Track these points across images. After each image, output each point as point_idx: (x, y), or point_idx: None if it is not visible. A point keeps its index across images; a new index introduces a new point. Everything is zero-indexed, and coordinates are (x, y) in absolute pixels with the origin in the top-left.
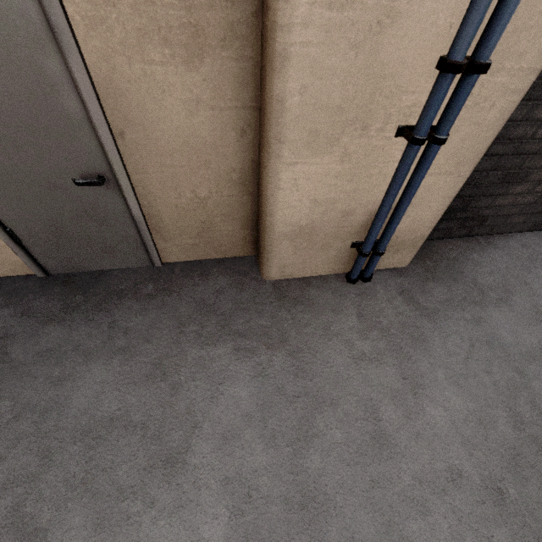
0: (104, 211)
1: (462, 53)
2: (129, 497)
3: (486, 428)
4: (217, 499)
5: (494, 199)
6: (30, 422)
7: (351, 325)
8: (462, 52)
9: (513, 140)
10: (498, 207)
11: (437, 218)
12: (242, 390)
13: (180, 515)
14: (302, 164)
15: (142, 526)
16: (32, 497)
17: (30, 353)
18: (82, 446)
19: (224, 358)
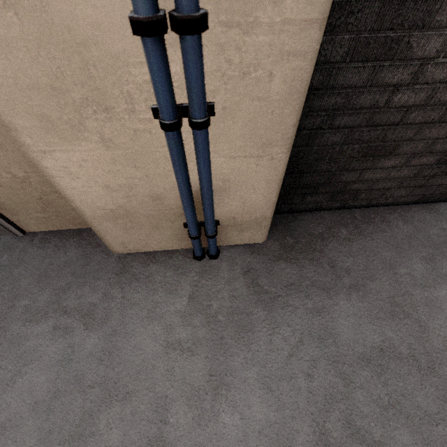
0: None
1: (142, 4)
2: None
3: (281, 445)
4: None
5: (362, 173)
6: None
7: (178, 308)
8: (140, 1)
9: (362, 109)
10: (369, 180)
11: (272, 200)
12: (42, 375)
13: None
14: (60, 152)
15: None
16: None
17: None
18: None
19: (40, 337)
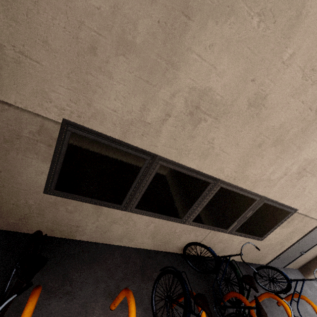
0: (294, 256)
1: None
2: None
3: None
4: None
5: None
6: (307, 315)
7: None
8: None
9: None
10: None
11: None
12: None
13: None
14: None
15: None
16: None
17: (289, 293)
18: None
19: None
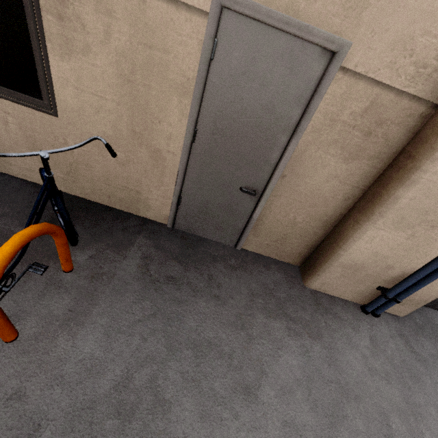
0: (238, 207)
1: None
2: (221, 404)
3: None
4: (279, 434)
5: None
6: (161, 321)
7: (365, 344)
8: None
9: None
10: None
11: None
12: (293, 360)
13: (255, 434)
14: (384, 231)
15: (230, 430)
16: (162, 375)
17: (162, 275)
18: (192, 353)
19: (281, 331)
